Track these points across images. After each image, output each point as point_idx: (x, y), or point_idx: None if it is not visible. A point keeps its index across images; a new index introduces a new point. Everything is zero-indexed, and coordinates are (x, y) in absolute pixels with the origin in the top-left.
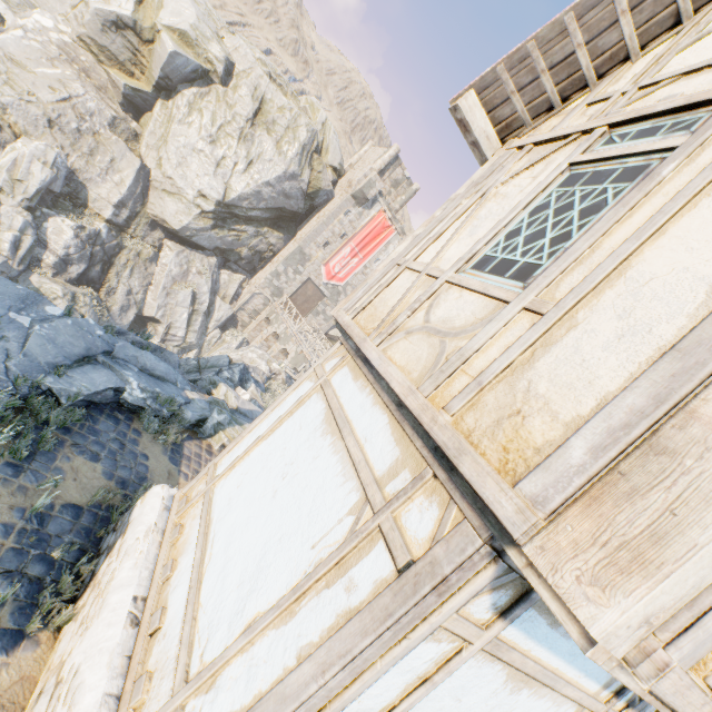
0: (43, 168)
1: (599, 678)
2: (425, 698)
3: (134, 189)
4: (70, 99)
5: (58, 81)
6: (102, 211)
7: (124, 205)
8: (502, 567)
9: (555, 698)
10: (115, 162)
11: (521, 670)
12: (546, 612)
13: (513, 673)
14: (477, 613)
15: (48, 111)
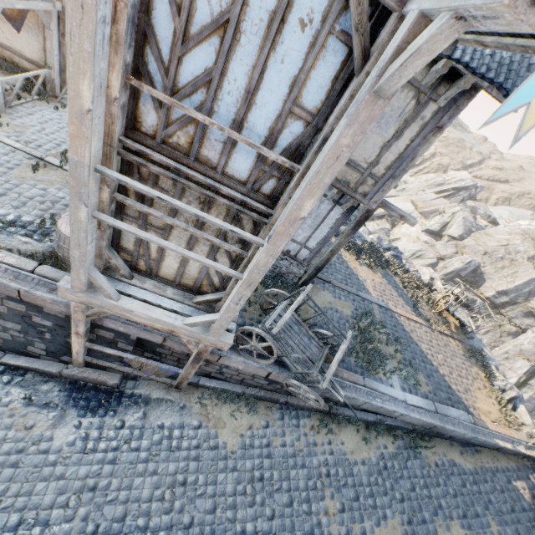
0: (460, 263)
1: None
2: None
3: (520, 288)
4: (506, 245)
5: (505, 239)
6: (485, 292)
7: (505, 293)
8: None
9: None
10: (515, 273)
11: None
12: None
13: None
14: None
15: (487, 249)
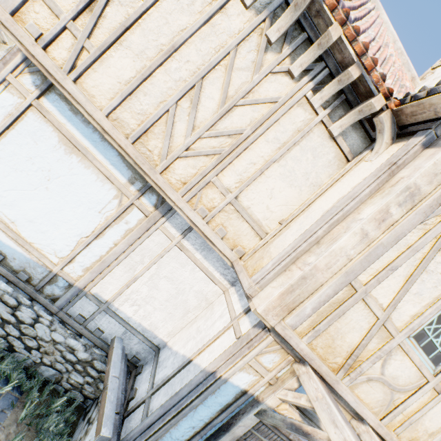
0: None
1: (122, 172)
2: (17, 131)
3: None
4: None
5: None
6: None
7: None
8: (25, 55)
9: (97, 174)
10: None
11: (60, 131)
12: (65, 101)
13: (62, 138)
14: (27, 85)
15: None
